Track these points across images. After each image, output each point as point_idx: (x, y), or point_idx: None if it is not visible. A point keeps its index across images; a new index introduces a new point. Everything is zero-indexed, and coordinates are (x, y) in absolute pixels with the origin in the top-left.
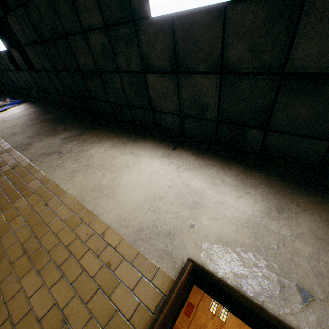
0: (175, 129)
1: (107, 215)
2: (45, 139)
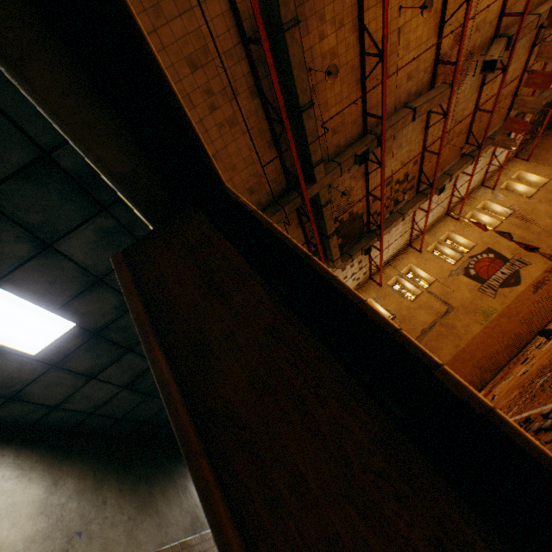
0: None
1: None
2: None
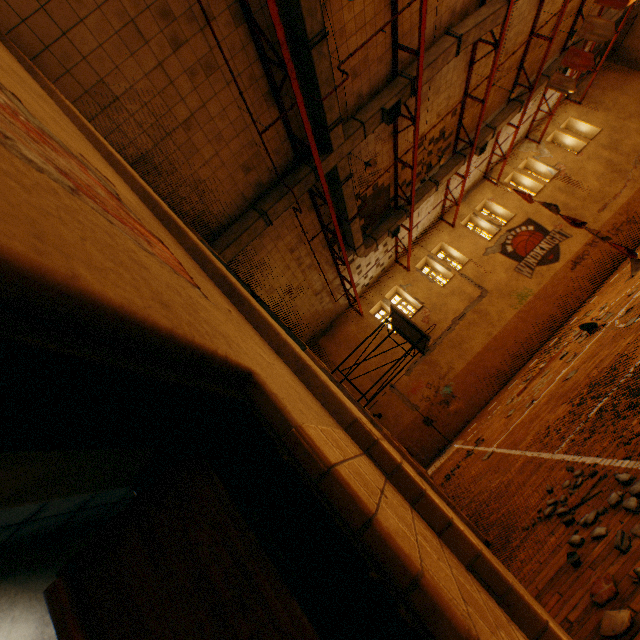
0: None
1: None
2: None
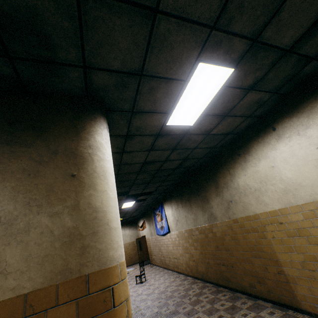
0: (252, 122)
1: (317, 195)
2: (210, 205)
